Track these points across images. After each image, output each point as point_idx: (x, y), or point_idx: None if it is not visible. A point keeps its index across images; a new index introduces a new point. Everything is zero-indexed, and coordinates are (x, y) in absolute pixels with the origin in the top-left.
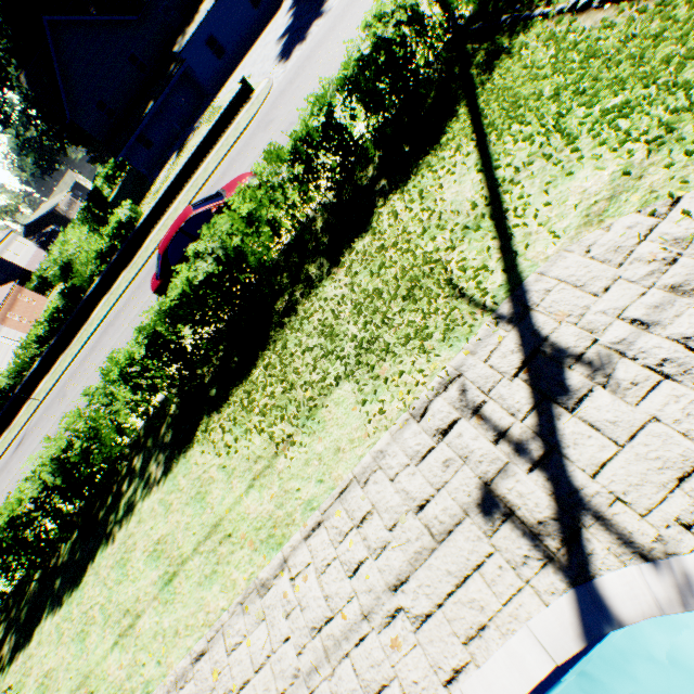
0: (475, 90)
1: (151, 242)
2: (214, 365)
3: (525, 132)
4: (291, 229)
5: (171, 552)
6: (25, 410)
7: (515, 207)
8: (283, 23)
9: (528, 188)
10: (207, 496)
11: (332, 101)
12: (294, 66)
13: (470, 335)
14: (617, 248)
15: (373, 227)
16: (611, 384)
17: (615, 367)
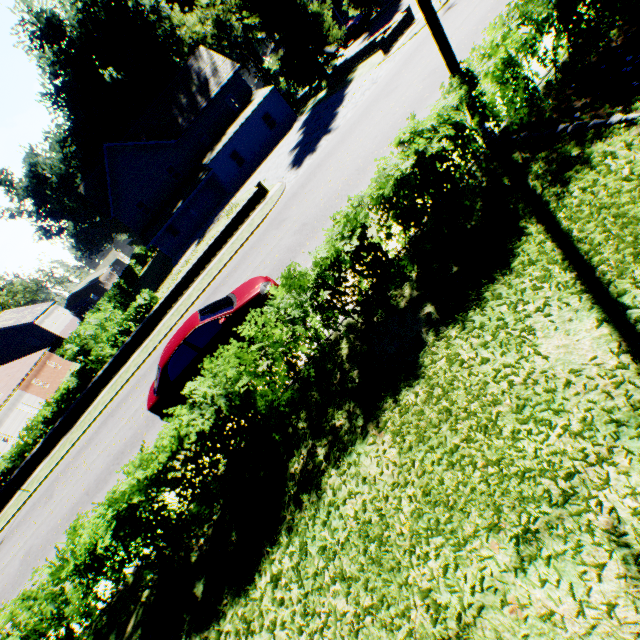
0: (545, 203)
1: (163, 326)
2: (204, 534)
3: None
4: (308, 351)
5: None
6: (16, 498)
7: None
8: (294, 139)
9: None
10: None
11: (364, 220)
12: (305, 172)
13: None
14: None
15: (426, 374)
16: None
17: None
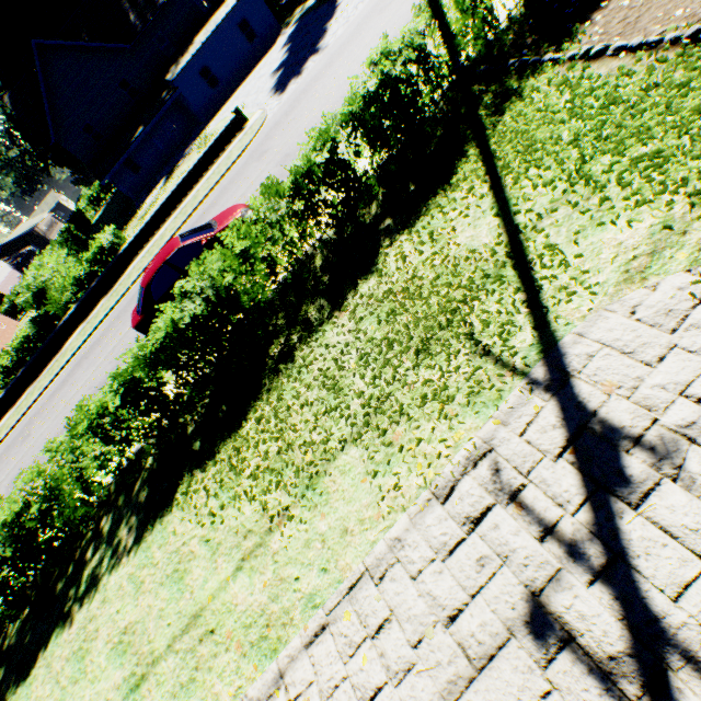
0: (485, 131)
1: (134, 269)
2: (198, 413)
3: (545, 177)
4: (287, 265)
5: (140, 646)
6: None
7: (541, 257)
8: (278, 57)
9: (554, 236)
10: (186, 575)
11: (336, 136)
12: (289, 99)
13: (499, 401)
14: (668, 311)
15: (379, 268)
16: (682, 477)
17: (684, 455)
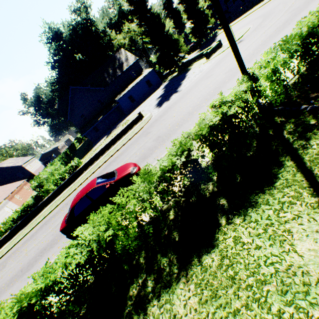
0: (295, 149)
1: (81, 178)
2: None
3: None
4: (151, 213)
5: None
6: None
7: None
8: (160, 93)
9: None
10: None
11: (190, 146)
12: (163, 110)
13: None
14: None
15: (220, 246)
16: None
17: None
